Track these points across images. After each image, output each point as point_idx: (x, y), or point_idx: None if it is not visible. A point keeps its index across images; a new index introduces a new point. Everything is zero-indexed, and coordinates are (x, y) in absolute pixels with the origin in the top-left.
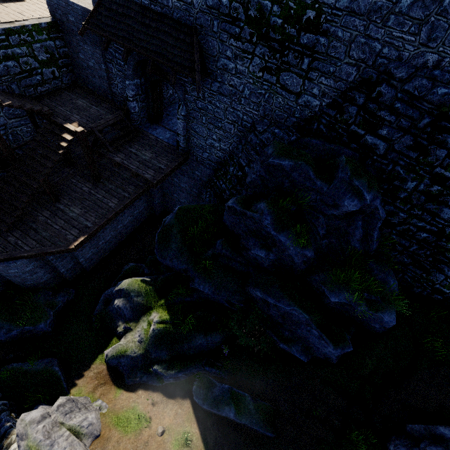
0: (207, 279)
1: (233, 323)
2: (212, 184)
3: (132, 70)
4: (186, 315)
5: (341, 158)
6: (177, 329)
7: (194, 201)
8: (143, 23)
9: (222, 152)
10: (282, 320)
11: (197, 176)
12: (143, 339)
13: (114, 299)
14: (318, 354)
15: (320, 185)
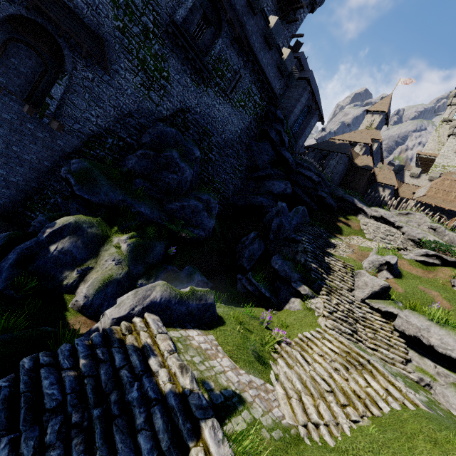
0: (144, 203)
1: (173, 226)
2: (82, 154)
3: (5, 15)
4: (144, 230)
5: (185, 137)
6: (144, 240)
7: (39, 178)
8: (55, 2)
9: (97, 127)
10: (192, 215)
11: (59, 146)
12: (121, 260)
13: (43, 249)
14: (207, 231)
15: (187, 143)
